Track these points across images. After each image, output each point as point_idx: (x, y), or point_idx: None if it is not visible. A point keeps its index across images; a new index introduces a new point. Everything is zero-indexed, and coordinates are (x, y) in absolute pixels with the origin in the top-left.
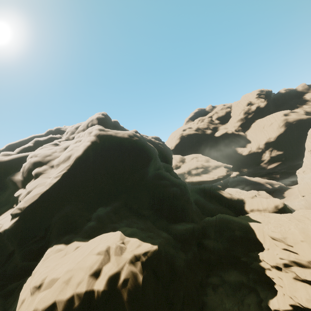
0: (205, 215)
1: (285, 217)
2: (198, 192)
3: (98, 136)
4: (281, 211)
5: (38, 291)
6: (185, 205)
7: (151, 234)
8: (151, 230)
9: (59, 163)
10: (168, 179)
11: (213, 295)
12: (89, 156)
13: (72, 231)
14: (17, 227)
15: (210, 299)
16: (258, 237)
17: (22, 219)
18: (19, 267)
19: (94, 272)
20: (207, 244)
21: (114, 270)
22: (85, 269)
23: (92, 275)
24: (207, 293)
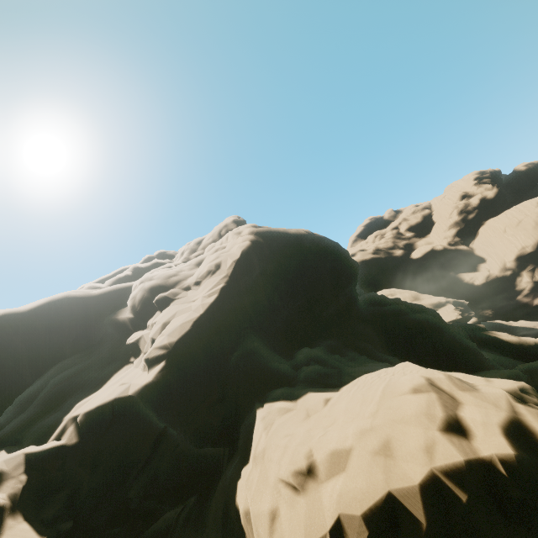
0: None
1: None
2: None
3: (256, 234)
4: None
5: (312, 481)
6: (465, 342)
7: None
8: None
9: (200, 279)
10: (397, 304)
11: None
12: (253, 263)
13: (277, 383)
14: (168, 378)
15: None
16: None
17: (173, 365)
18: (184, 465)
19: (444, 424)
20: None
21: (501, 415)
22: (414, 420)
23: (445, 430)
24: None
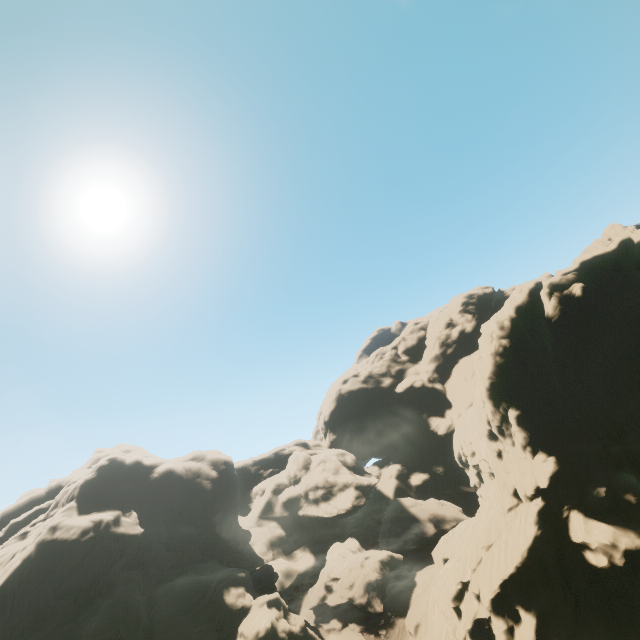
0: None
1: None
2: (191, 595)
3: (40, 544)
4: None
5: None
6: None
7: None
8: None
9: None
10: (115, 595)
11: None
12: (13, 583)
13: None
14: None
15: None
16: None
17: None
18: None
19: None
20: None
21: None
22: None
23: None
24: None
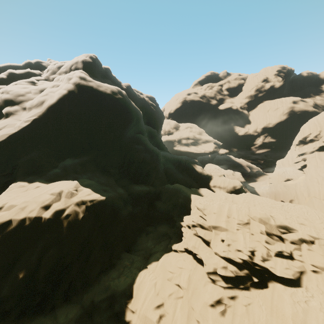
0: (170, 182)
1: (225, 196)
2: (173, 162)
3: (77, 85)
4: (237, 191)
5: None
6: (151, 171)
7: (107, 189)
8: (111, 185)
9: (31, 106)
10: (144, 145)
11: (143, 237)
12: (64, 106)
13: (37, 173)
14: None
15: (140, 239)
16: (191, 206)
17: None
18: None
19: (45, 206)
20: (156, 204)
21: (61, 207)
22: (38, 203)
23: (43, 207)
24: (141, 235)
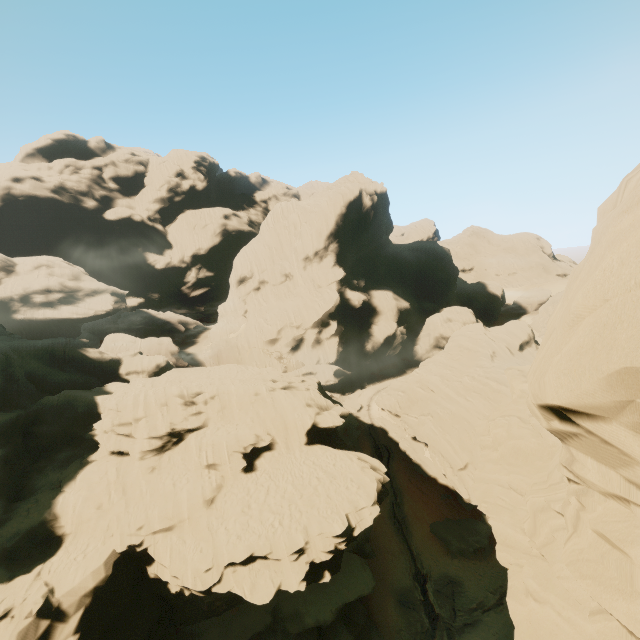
0: (46, 392)
1: (142, 383)
2: (39, 355)
3: None
4: (163, 370)
5: None
6: (6, 387)
7: None
8: None
9: None
10: None
11: (37, 476)
12: None
13: None
14: None
15: (33, 480)
16: (100, 409)
17: None
18: None
19: None
20: (39, 431)
21: None
22: None
23: None
24: (30, 477)
